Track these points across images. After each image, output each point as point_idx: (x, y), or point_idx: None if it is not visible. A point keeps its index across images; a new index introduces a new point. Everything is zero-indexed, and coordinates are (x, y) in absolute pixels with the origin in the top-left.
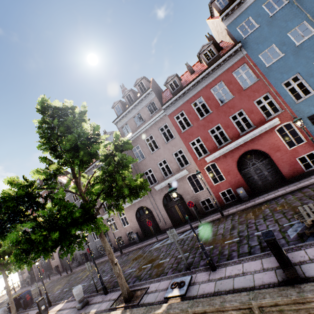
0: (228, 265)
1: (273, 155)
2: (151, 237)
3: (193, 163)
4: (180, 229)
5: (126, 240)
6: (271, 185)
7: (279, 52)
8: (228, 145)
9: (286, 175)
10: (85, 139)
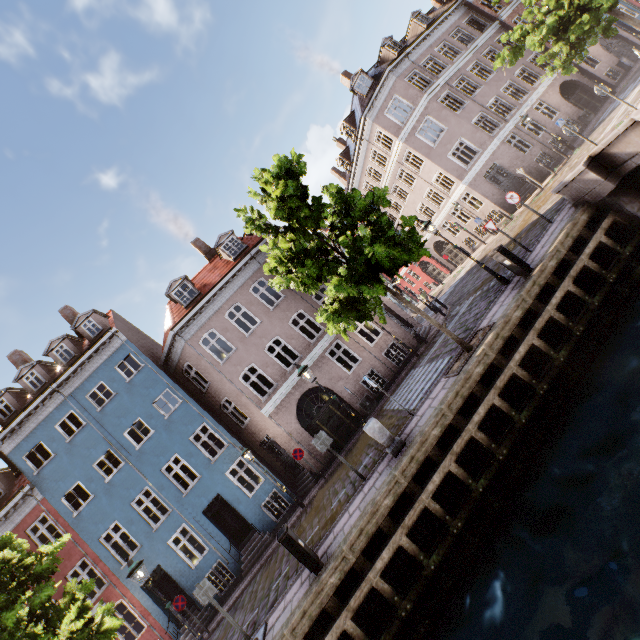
0: None
1: None
2: None
3: None
4: None
5: None
6: None
7: (89, 492)
8: None
9: None
10: None
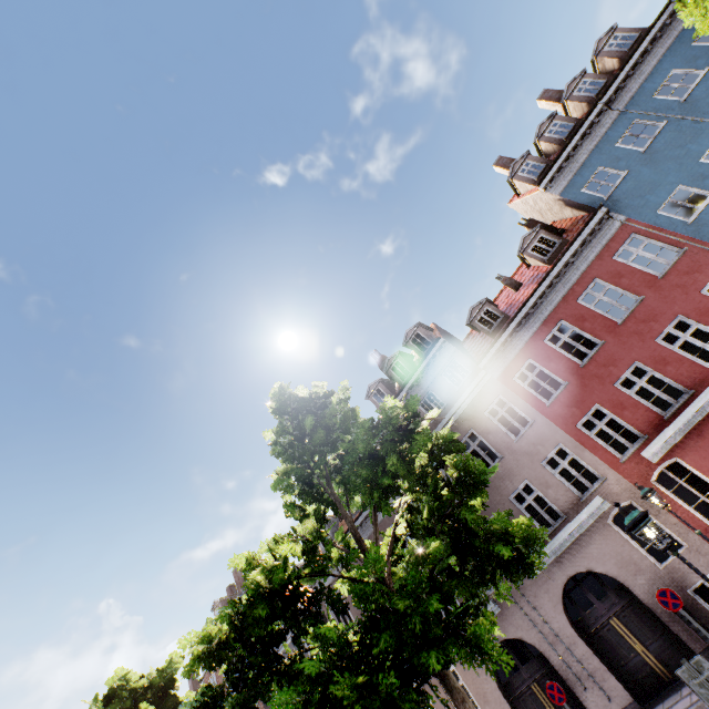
0: None
1: None
2: None
3: (610, 475)
4: (671, 706)
5: None
6: None
7: (703, 192)
8: (691, 403)
9: None
10: (390, 431)
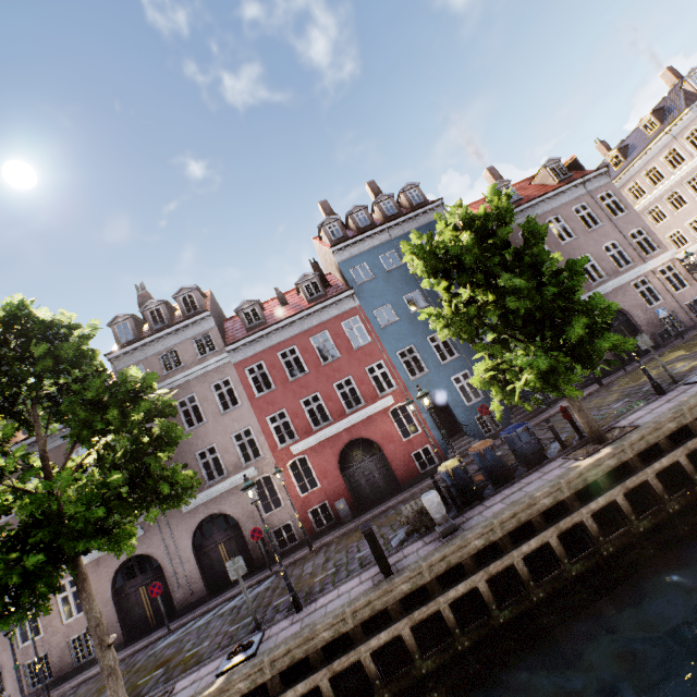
0: (320, 597)
1: (385, 448)
2: (148, 634)
3: (268, 455)
4: (226, 594)
5: (64, 663)
6: (383, 495)
7: (395, 315)
8: (328, 427)
9: (401, 478)
10: (123, 391)
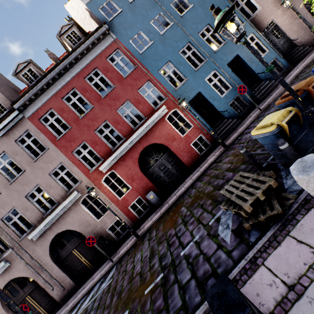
0: None
1: (171, 146)
2: None
3: (84, 179)
4: (86, 286)
5: None
6: (178, 179)
7: (148, 40)
8: (123, 144)
9: (188, 163)
10: None
